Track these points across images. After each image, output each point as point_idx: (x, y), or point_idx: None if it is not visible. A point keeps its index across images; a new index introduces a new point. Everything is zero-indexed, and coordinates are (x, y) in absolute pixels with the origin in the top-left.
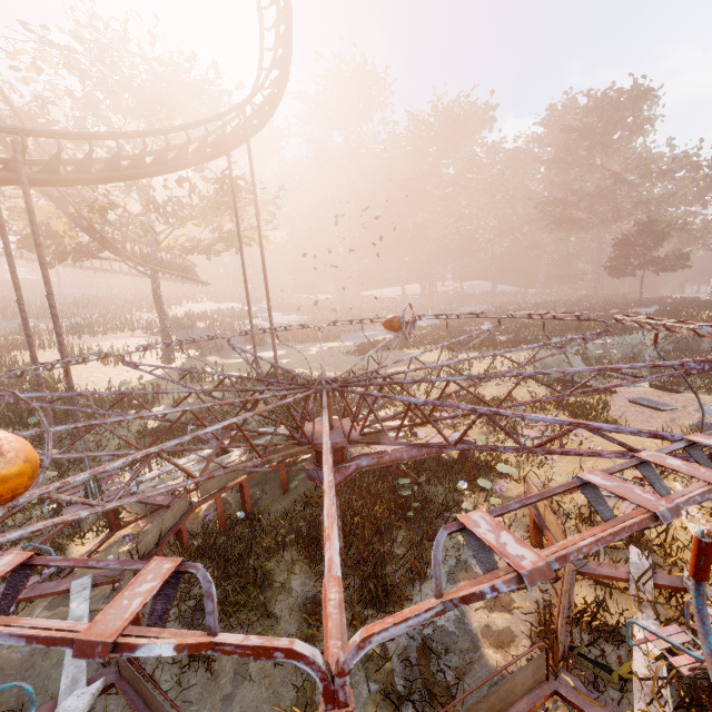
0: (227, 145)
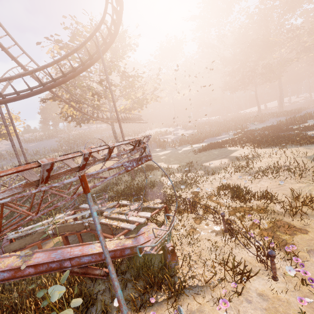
0: (95, 57)
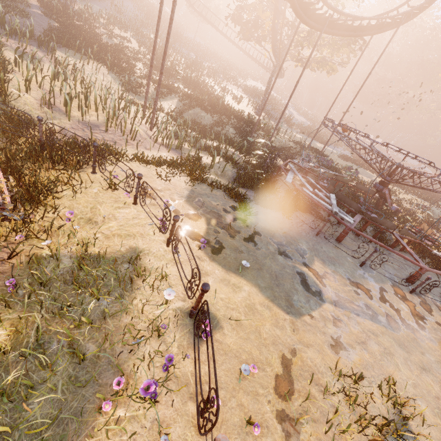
0: (383, 29)
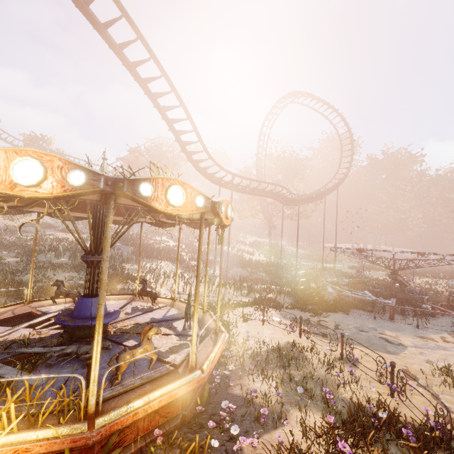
0: (329, 192)
